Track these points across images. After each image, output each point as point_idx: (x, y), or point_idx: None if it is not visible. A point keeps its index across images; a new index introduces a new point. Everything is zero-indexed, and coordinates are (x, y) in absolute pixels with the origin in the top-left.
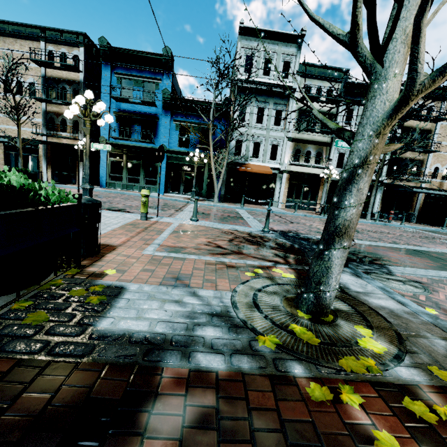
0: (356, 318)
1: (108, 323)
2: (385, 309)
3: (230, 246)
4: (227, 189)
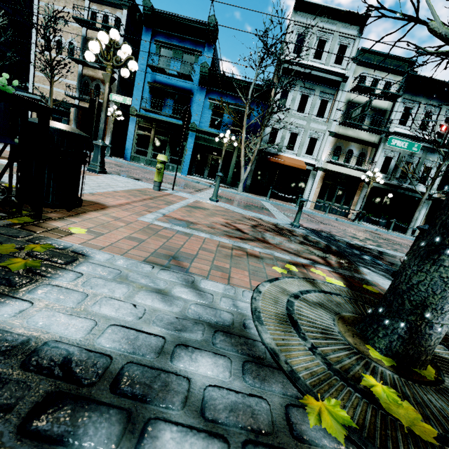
0: None
1: (13, 310)
2: None
3: (253, 232)
4: (253, 180)
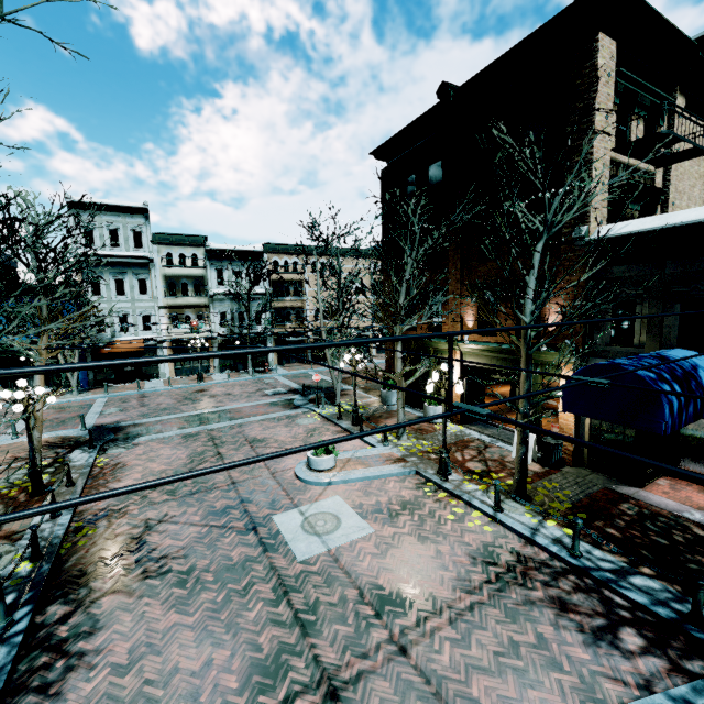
0: (51, 472)
1: None
2: (73, 466)
3: (27, 455)
4: (97, 372)
